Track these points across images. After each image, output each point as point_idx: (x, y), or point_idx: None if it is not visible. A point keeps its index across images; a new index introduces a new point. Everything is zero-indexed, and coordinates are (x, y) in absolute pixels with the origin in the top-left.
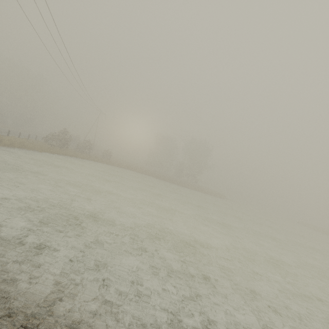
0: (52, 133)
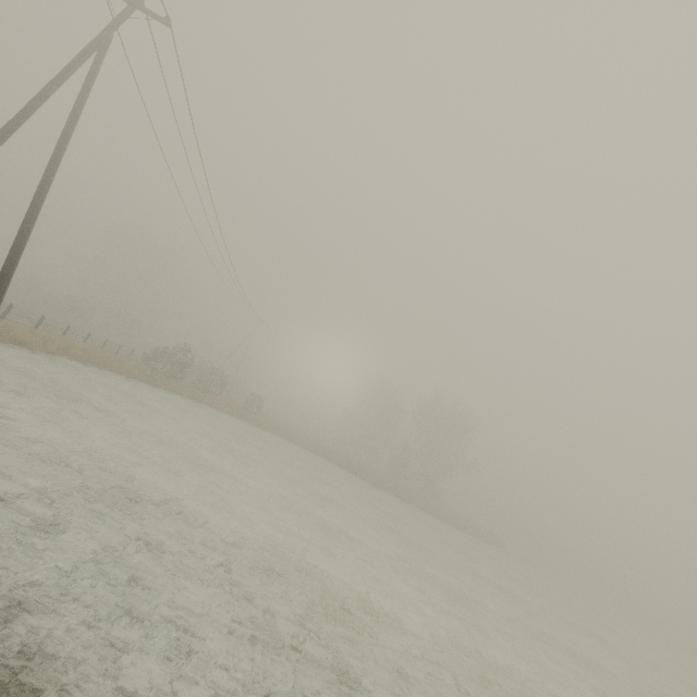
0: (162, 348)
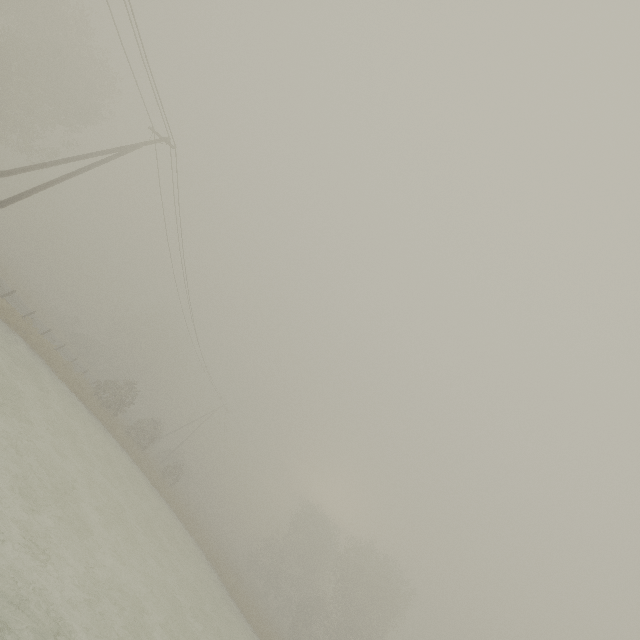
0: (116, 382)
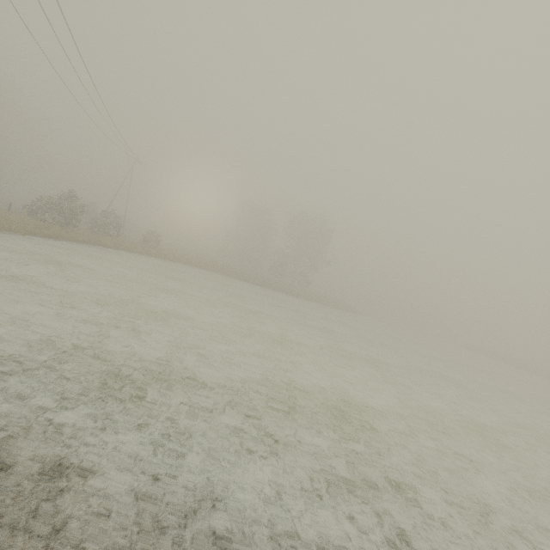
0: (44, 198)
